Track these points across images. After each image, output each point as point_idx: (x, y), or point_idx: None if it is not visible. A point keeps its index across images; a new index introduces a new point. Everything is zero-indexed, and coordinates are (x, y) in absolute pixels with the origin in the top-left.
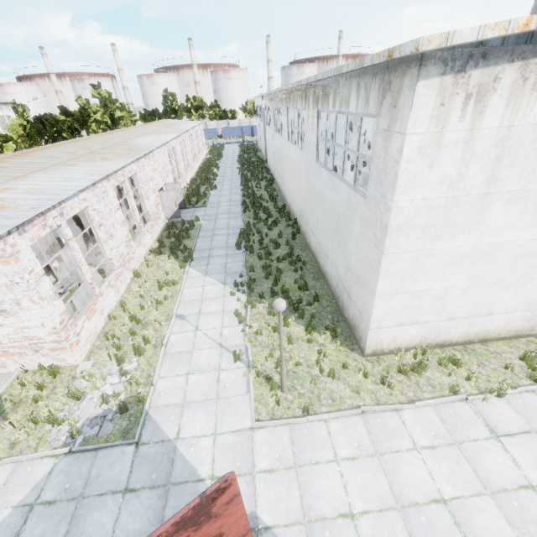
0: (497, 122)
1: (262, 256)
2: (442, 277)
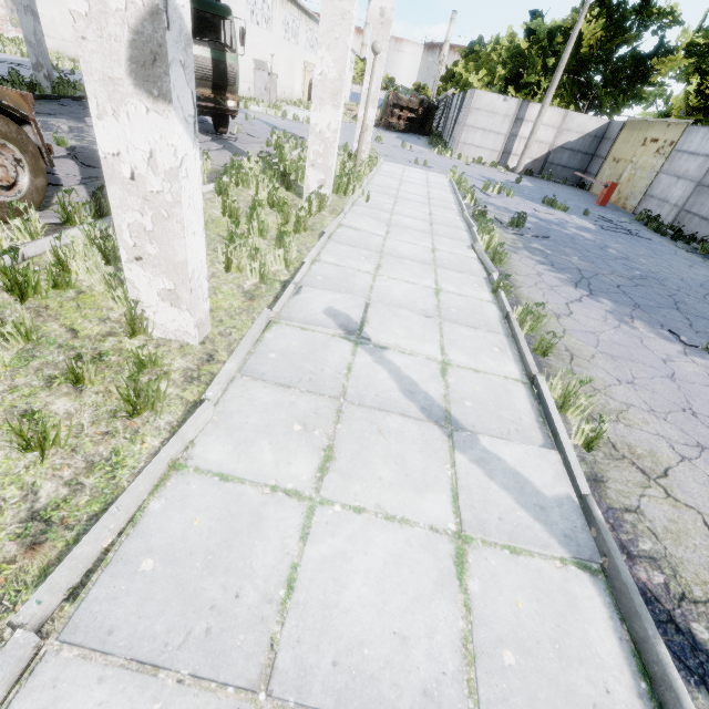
0: None
1: None
2: (48, 8)
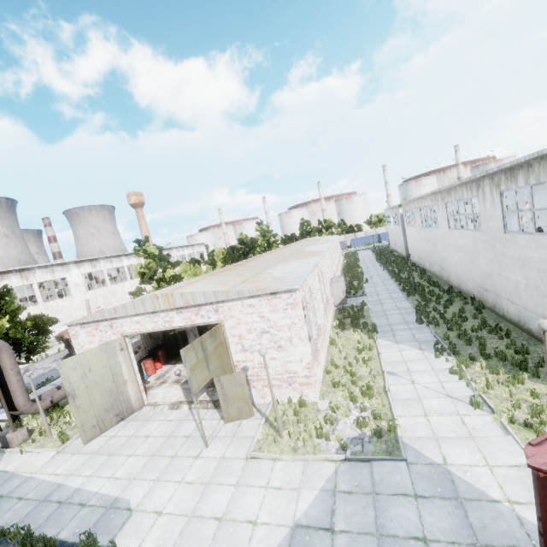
0: None
1: (452, 326)
2: None
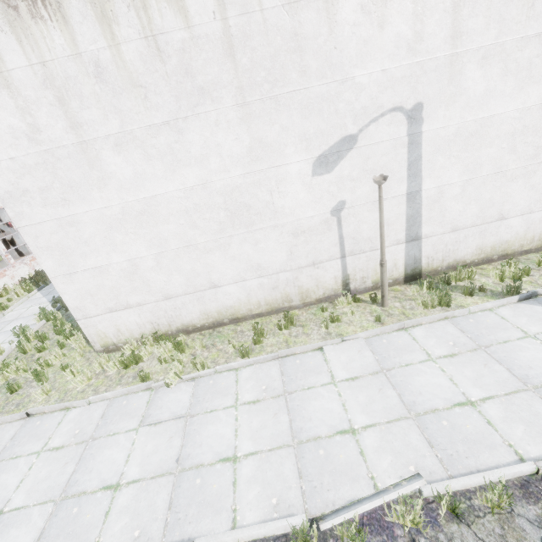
0: (24, 61)
1: None
2: (114, 247)
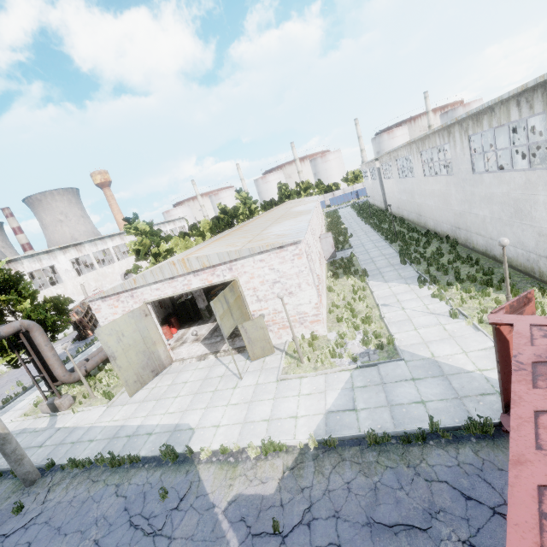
0: None
1: (431, 262)
2: None
